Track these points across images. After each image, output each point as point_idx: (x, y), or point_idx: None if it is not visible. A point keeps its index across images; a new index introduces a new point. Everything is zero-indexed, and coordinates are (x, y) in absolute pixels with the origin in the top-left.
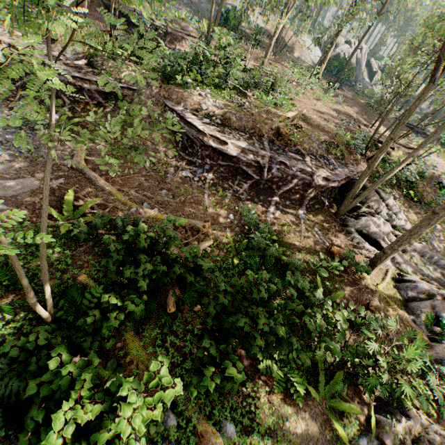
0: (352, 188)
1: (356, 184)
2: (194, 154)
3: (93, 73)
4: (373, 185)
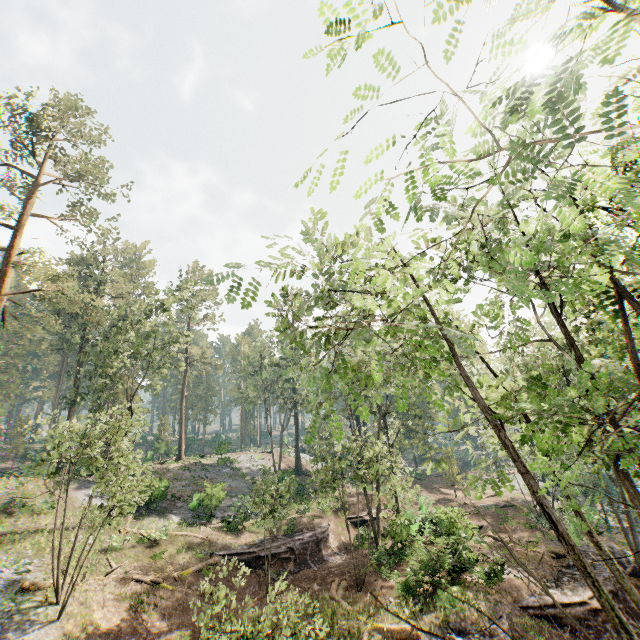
0: (632, 557)
1: (632, 552)
2: (597, 631)
3: (486, 634)
4: (639, 545)
